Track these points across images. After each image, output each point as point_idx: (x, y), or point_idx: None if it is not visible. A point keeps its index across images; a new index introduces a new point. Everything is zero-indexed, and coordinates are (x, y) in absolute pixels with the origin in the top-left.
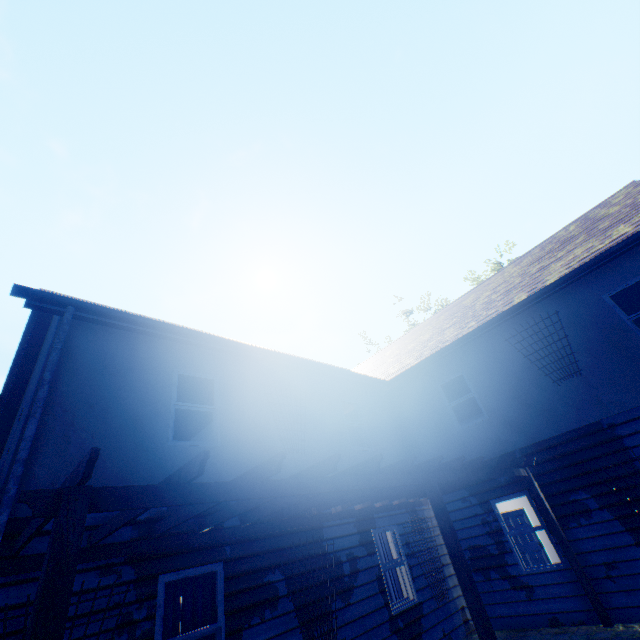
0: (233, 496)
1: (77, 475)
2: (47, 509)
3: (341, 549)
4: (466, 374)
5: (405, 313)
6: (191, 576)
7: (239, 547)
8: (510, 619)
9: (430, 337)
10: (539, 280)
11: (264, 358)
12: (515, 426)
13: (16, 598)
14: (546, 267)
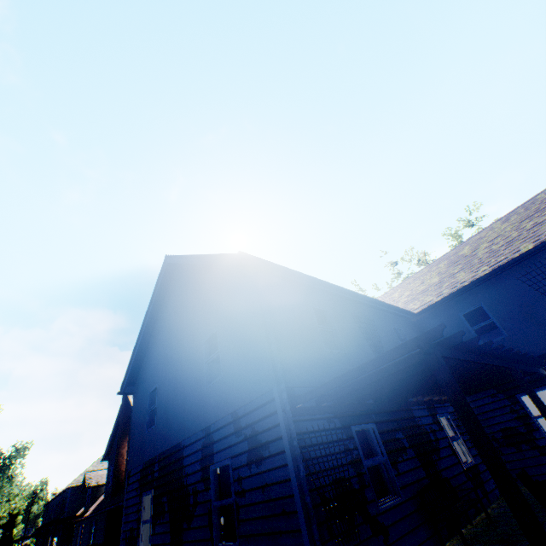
0: (462, 358)
1: (428, 337)
2: (427, 351)
3: (425, 424)
4: (484, 305)
5: (391, 264)
6: (358, 431)
7: (377, 416)
8: (542, 476)
9: (440, 280)
10: (540, 233)
11: (348, 297)
12: (532, 340)
13: (302, 428)
14: (541, 223)
